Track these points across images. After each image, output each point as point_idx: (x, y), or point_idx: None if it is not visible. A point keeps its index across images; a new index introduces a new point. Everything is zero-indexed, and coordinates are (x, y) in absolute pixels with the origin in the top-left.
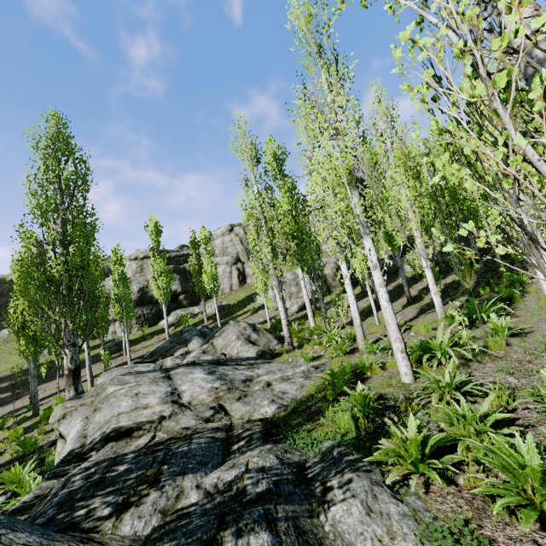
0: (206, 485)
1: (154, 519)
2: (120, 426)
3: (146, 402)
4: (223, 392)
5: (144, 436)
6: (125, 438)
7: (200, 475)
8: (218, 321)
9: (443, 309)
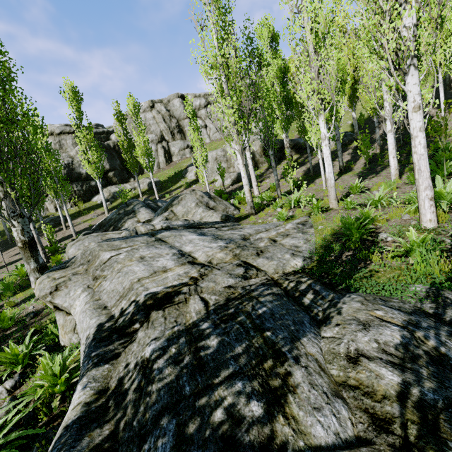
0: (371, 352)
1: (341, 408)
2: (153, 292)
3: (161, 265)
4: (236, 249)
5: (190, 300)
6: (168, 304)
7: (312, 337)
8: (156, 195)
9: (398, 171)
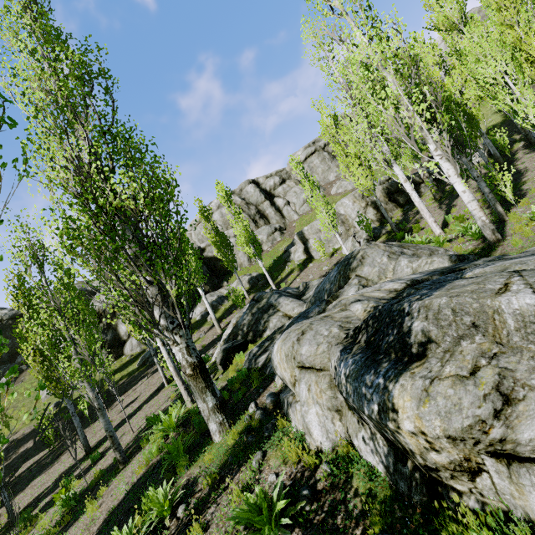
0: None
1: None
2: None
3: None
4: None
5: None
6: None
7: None
8: (273, 286)
9: None
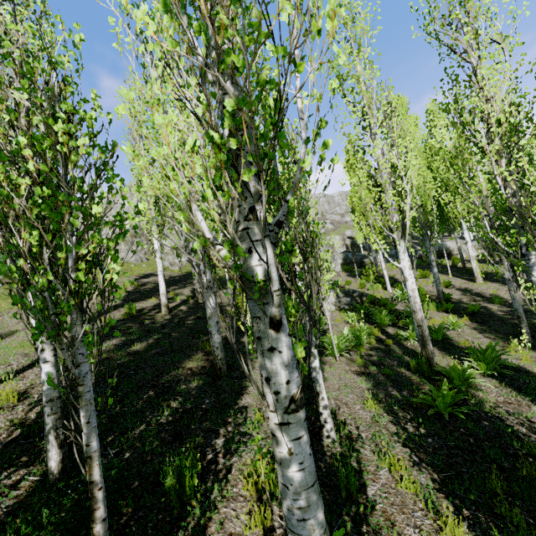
0: None
1: None
2: None
3: None
4: None
5: None
6: None
7: None
8: None
9: None
